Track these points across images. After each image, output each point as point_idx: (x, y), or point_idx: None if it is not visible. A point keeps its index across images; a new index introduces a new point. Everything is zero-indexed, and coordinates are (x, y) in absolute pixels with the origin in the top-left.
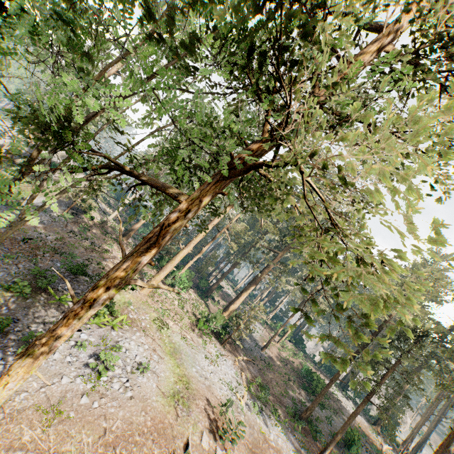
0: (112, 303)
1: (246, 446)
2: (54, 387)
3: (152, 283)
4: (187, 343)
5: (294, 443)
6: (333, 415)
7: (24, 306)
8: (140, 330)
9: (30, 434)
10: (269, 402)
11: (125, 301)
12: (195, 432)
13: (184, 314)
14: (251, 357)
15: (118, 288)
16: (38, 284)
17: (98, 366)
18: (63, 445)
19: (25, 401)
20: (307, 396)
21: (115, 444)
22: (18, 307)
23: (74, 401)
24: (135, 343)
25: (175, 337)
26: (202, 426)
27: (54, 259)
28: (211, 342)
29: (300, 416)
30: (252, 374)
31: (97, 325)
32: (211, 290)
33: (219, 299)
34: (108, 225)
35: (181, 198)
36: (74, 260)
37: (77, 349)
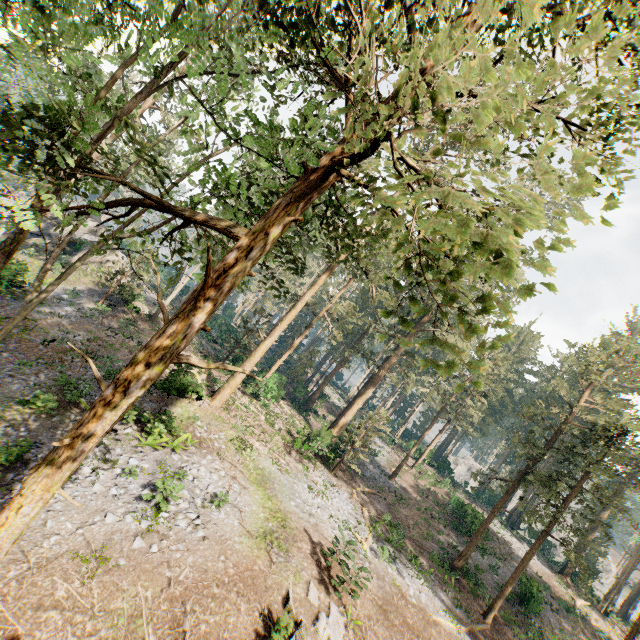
0: (170, 418)
1: (374, 603)
2: (96, 528)
3: (226, 390)
4: (281, 469)
5: (445, 601)
6: (499, 562)
7: (49, 426)
8: (213, 453)
9: (65, 588)
10: (405, 547)
11: (190, 415)
12: (298, 583)
13: (274, 432)
14: (375, 489)
15: (161, 365)
16: (67, 397)
17: (155, 499)
18: (112, 601)
19: (56, 547)
20: (460, 539)
21: (184, 599)
22: (40, 428)
23: (125, 545)
24: (207, 469)
25: (263, 461)
26: (308, 576)
27: (88, 366)
28: (315, 468)
29: (451, 565)
30: (378, 511)
31: (151, 448)
32: (311, 401)
33: (324, 412)
34: (160, 318)
35: (240, 234)
36: (115, 366)
37: (125, 478)
